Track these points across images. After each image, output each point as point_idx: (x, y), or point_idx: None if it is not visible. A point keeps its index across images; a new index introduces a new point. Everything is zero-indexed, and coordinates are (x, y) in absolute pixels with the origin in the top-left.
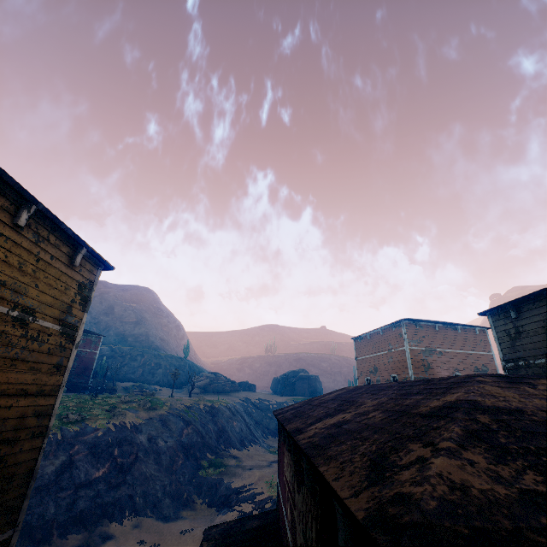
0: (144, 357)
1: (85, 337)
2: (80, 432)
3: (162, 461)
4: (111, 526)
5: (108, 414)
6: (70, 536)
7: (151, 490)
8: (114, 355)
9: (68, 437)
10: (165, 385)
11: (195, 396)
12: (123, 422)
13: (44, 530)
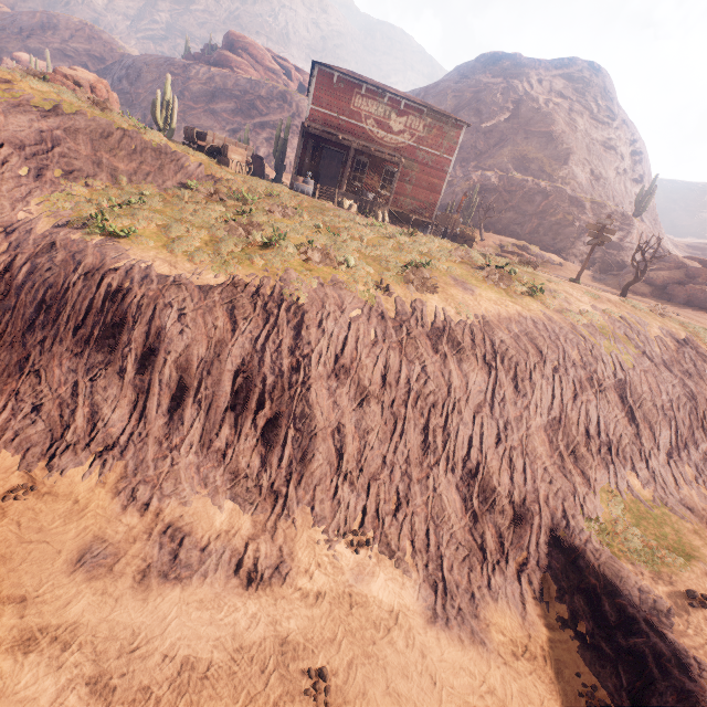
0: (547, 199)
1: (433, 122)
2: (316, 293)
3: (487, 439)
4: (310, 534)
5: (399, 276)
6: (230, 504)
7: (435, 495)
8: (497, 189)
9: (286, 295)
10: (572, 259)
11: (633, 297)
12: (421, 304)
13: (197, 463)
